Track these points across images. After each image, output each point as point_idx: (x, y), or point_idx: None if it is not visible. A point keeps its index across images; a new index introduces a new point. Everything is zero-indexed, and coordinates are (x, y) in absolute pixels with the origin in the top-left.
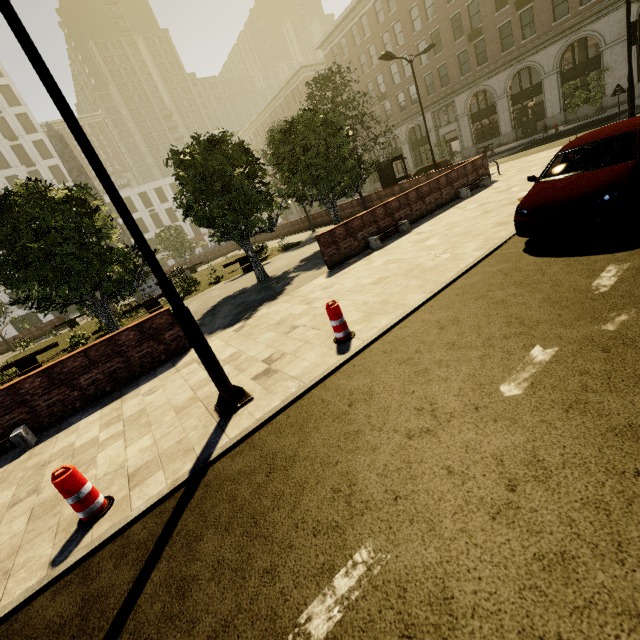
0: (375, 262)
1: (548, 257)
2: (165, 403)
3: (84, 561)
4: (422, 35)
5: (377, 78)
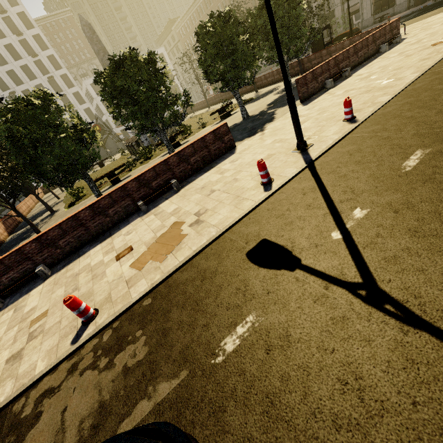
0: (337, 93)
1: None
2: (252, 160)
3: (280, 188)
4: None
5: None
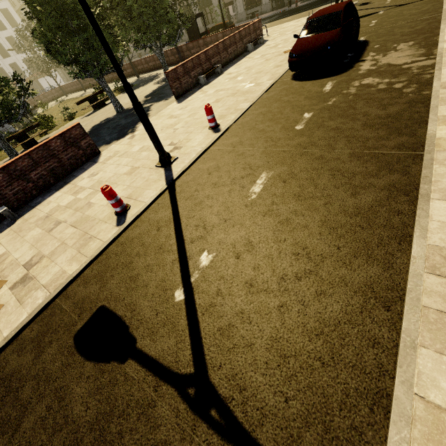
0: (208, 92)
1: (304, 81)
2: (114, 175)
3: (136, 220)
4: None
5: None
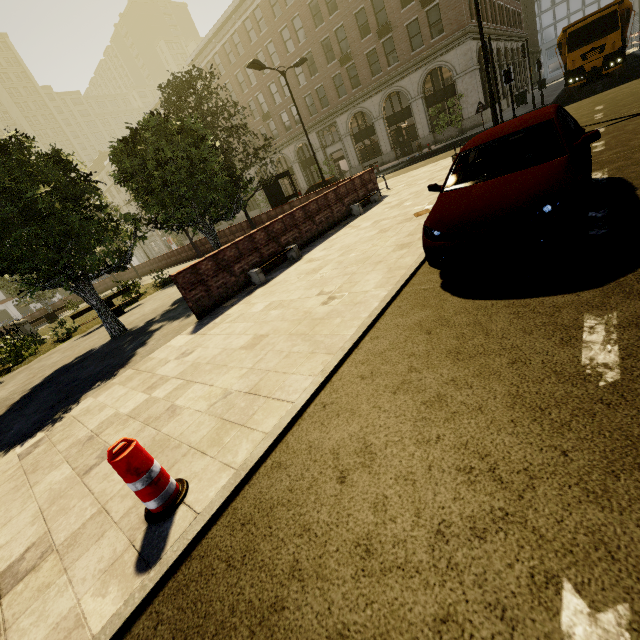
0: (255, 306)
1: (481, 299)
2: None
3: None
4: (296, 57)
5: (258, 97)
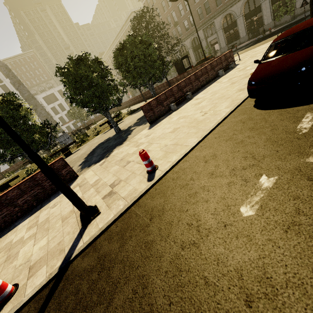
0: (173, 118)
1: (268, 109)
2: (58, 214)
3: None
4: None
5: (172, 13)
